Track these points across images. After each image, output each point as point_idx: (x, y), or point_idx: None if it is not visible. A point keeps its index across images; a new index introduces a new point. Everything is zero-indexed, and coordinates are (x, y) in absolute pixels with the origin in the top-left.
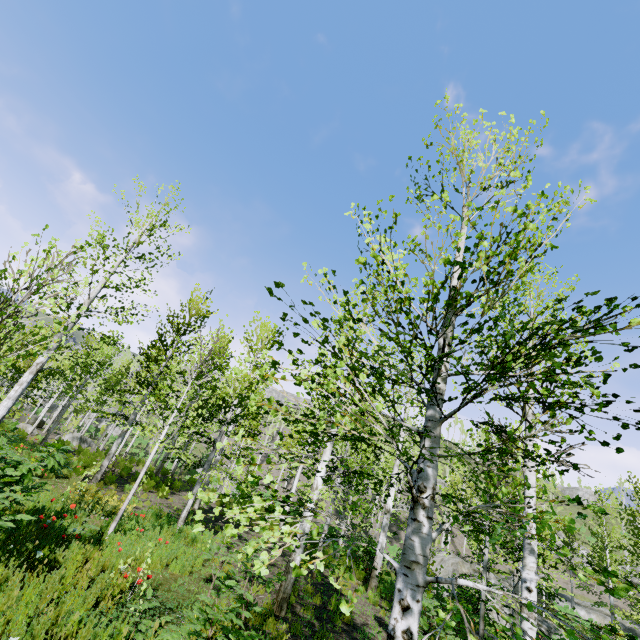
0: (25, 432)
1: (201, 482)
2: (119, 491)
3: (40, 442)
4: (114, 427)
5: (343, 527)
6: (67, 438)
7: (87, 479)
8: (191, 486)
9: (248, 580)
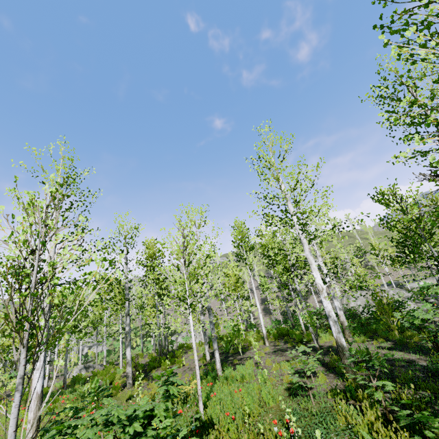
0: (45, 388)
1: (215, 338)
2: (152, 381)
3: (62, 387)
4: (105, 346)
5: (298, 313)
6: (75, 373)
7: (140, 387)
8: (183, 349)
9: (303, 377)
